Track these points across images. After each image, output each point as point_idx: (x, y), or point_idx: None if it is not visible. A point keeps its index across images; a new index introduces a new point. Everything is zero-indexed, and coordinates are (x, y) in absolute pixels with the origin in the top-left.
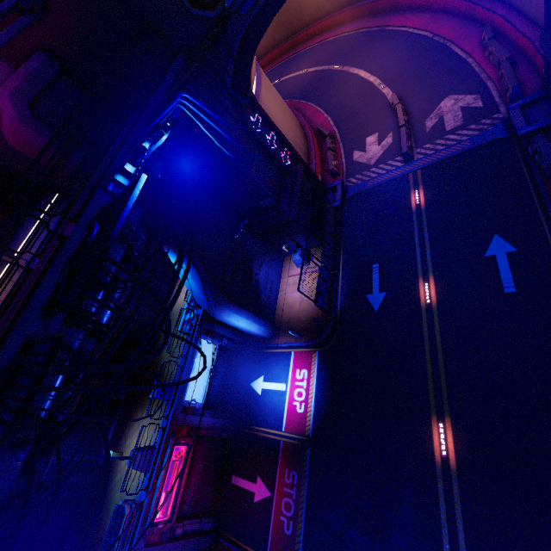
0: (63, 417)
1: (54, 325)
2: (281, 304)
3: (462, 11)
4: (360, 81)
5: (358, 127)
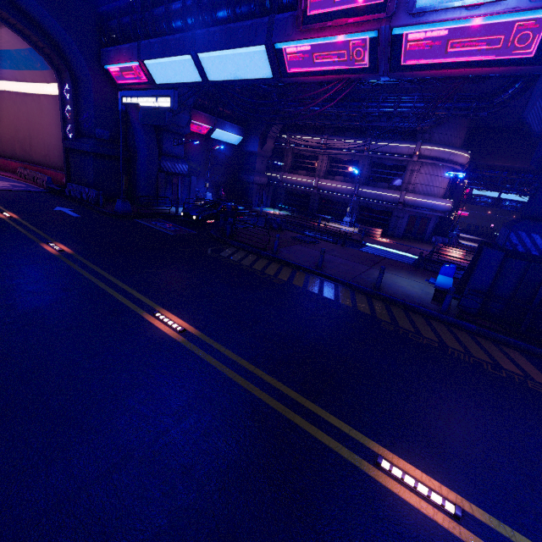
0: None
1: None
2: None
3: None
4: None
5: None
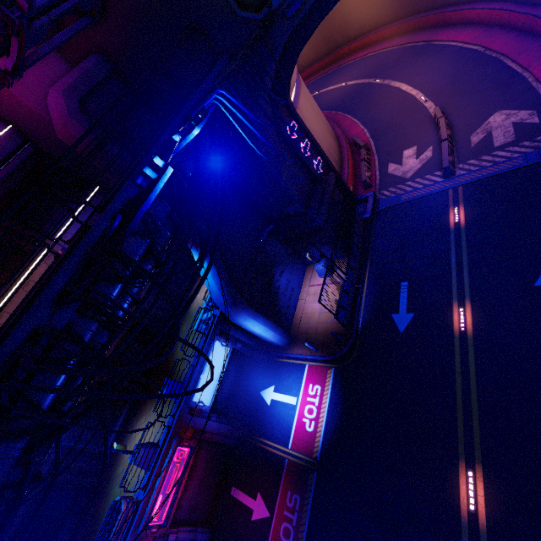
0: (68, 407)
1: (66, 315)
2: (300, 313)
3: (520, 25)
4: (401, 94)
5: (395, 140)
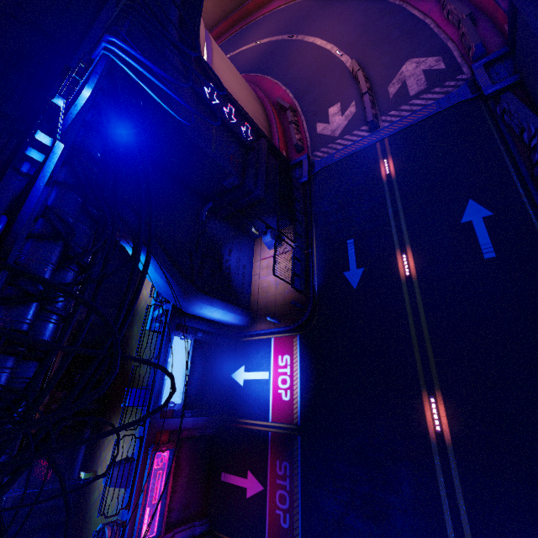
0: None
1: None
2: (256, 289)
3: None
4: (316, 49)
5: (319, 98)
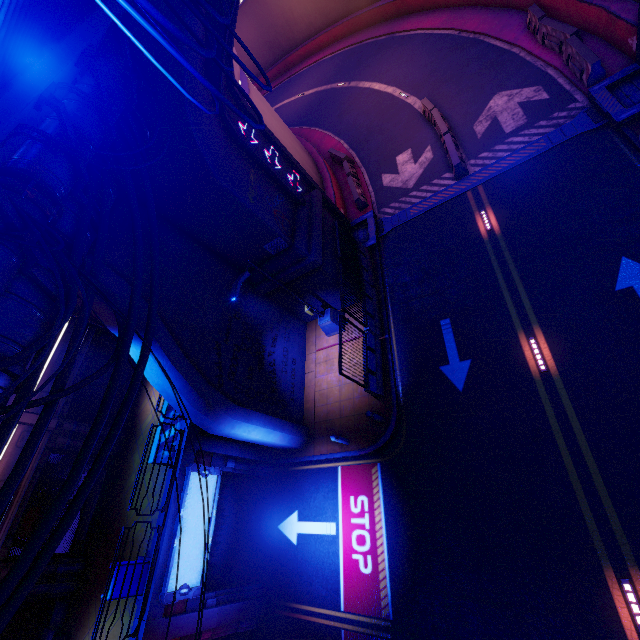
0: None
1: None
2: (311, 392)
3: None
4: (374, 94)
5: (383, 146)
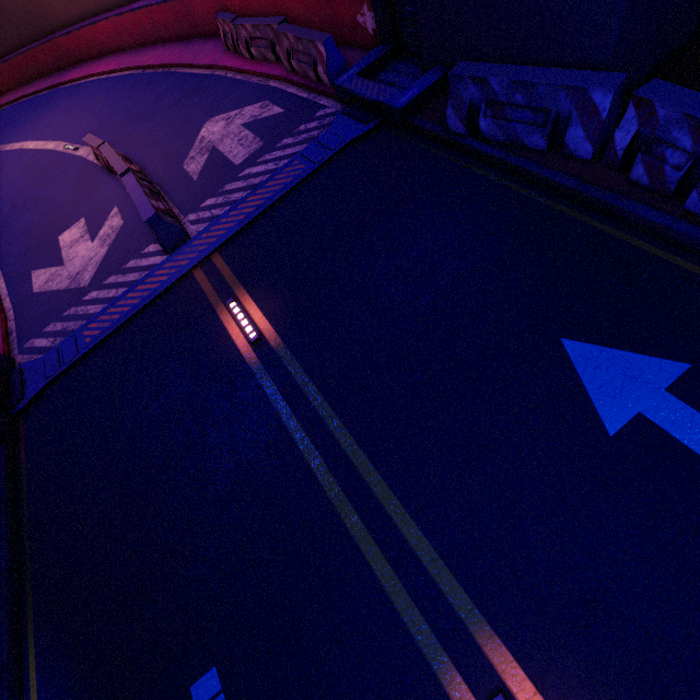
0: None
1: None
2: None
3: (173, 28)
4: (27, 155)
5: (35, 223)
